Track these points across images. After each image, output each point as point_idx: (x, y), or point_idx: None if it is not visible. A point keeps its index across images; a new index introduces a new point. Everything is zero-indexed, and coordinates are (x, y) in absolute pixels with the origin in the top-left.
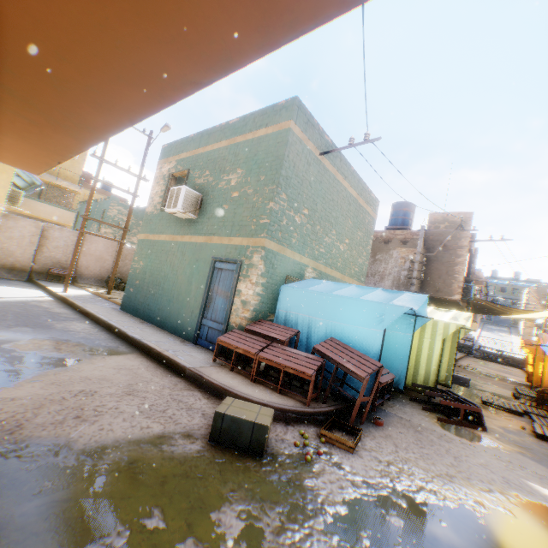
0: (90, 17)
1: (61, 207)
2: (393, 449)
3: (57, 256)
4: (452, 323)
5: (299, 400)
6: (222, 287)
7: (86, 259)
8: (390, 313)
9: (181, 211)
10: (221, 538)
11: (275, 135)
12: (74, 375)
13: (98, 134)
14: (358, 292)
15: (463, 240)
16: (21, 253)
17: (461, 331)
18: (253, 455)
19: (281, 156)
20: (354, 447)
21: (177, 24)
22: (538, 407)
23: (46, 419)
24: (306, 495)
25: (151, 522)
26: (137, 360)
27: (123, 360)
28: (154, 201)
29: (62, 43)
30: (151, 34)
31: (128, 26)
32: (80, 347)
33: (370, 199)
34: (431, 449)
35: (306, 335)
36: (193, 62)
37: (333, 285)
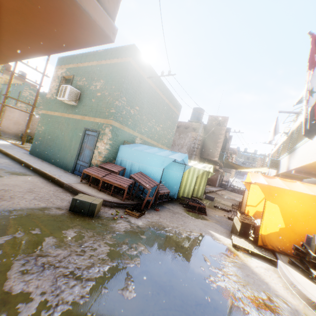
0: (3, 20)
1: None
2: (158, 218)
3: None
4: (201, 169)
5: (120, 199)
6: (89, 144)
7: (7, 122)
8: (166, 161)
9: (67, 100)
10: (65, 237)
11: (121, 64)
12: None
13: (10, 58)
14: (157, 151)
15: (223, 130)
16: None
17: (210, 174)
18: (89, 216)
19: (123, 76)
20: (139, 216)
21: (43, 31)
22: (239, 209)
23: None
24: (108, 229)
25: (35, 232)
26: (37, 178)
27: (29, 178)
28: (52, 91)
29: None
30: (32, 31)
31: (21, 27)
32: (3, 170)
33: (176, 105)
34: (175, 219)
35: (130, 170)
36: (53, 44)
37: (147, 147)
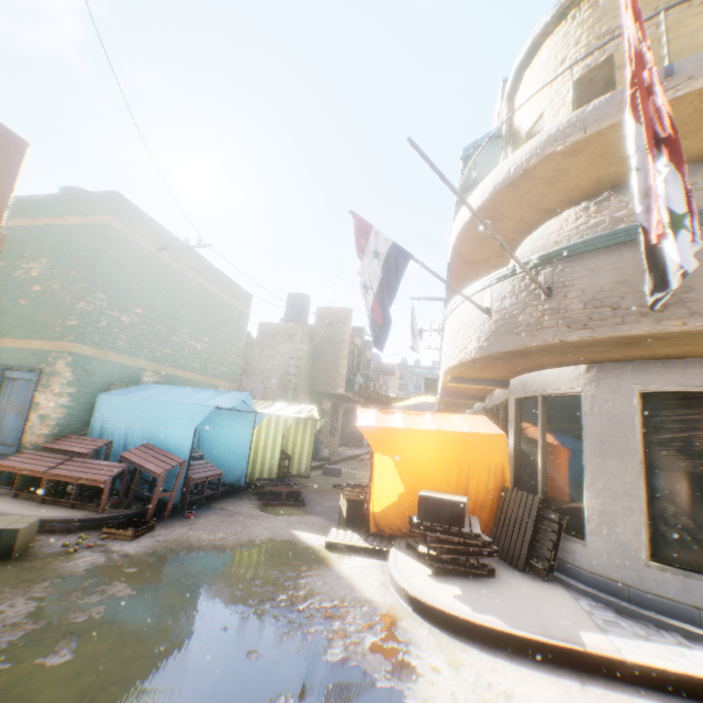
0: None
1: None
2: (184, 531)
3: None
4: (291, 416)
5: (96, 510)
6: (16, 401)
7: None
8: (200, 413)
9: None
10: None
11: (91, 227)
12: None
13: None
14: (188, 395)
15: (346, 334)
16: None
17: (318, 423)
18: (1, 560)
19: (97, 252)
20: (137, 536)
21: None
22: None
23: None
24: (47, 573)
25: None
26: None
27: None
28: None
29: None
30: None
31: None
32: None
33: (239, 294)
34: (226, 526)
35: (124, 444)
36: None
37: (168, 389)
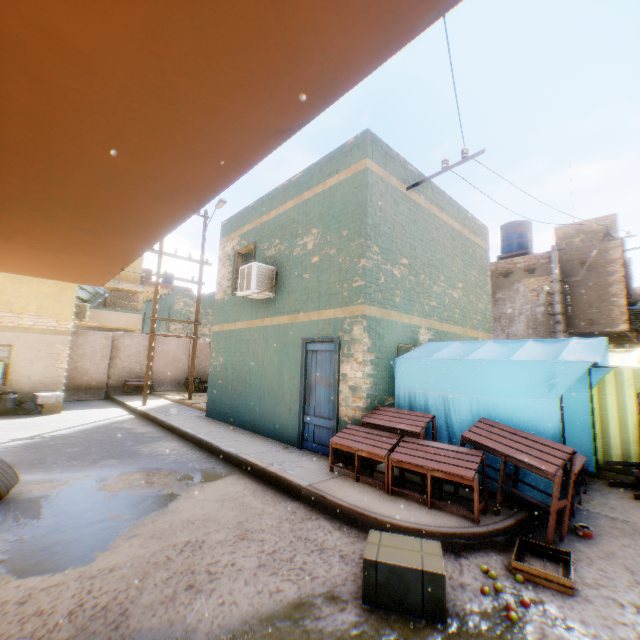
0: (141, 79)
1: (126, 312)
2: (628, 578)
3: (131, 366)
4: None
5: (461, 514)
6: (320, 373)
7: (160, 363)
8: (562, 374)
9: (257, 292)
10: None
11: (350, 180)
12: (174, 519)
13: (161, 227)
14: (500, 350)
15: (611, 251)
16: (95, 369)
17: None
18: (431, 621)
19: (362, 202)
20: (571, 584)
21: (258, 50)
22: None
23: (153, 595)
24: None
25: None
26: (239, 482)
27: (224, 485)
28: (223, 286)
29: (110, 126)
30: (221, 78)
31: (191, 77)
32: (173, 475)
33: (476, 228)
34: None
35: (444, 418)
36: (280, 101)
37: (462, 346)
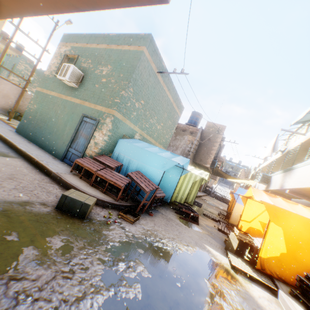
0: None
1: None
2: (153, 225)
3: None
4: (199, 175)
5: (113, 198)
6: (85, 132)
7: None
8: (169, 164)
9: (68, 80)
10: (49, 248)
11: (134, 52)
12: None
13: (11, 12)
14: (158, 151)
15: (218, 138)
16: None
17: (204, 181)
18: (79, 218)
19: (134, 66)
20: (134, 222)
21: None
22: (226, 219)
23: None
24: (101, 237)
25: (11, 238)
26: (21, 162)
27: (11, 160)
28: (51, 69)
29: None
30: None
31: None
32: None
33: (179, 105)
34: (170, 228)
35: (126, 167)
36: None
37: (147, 145)
